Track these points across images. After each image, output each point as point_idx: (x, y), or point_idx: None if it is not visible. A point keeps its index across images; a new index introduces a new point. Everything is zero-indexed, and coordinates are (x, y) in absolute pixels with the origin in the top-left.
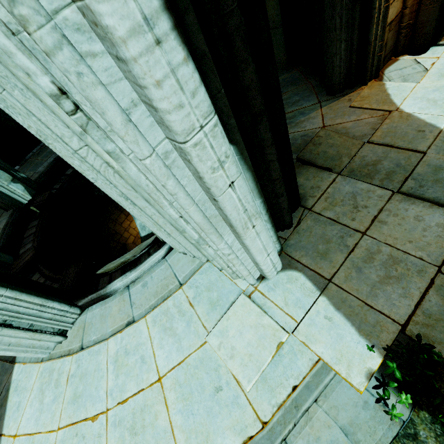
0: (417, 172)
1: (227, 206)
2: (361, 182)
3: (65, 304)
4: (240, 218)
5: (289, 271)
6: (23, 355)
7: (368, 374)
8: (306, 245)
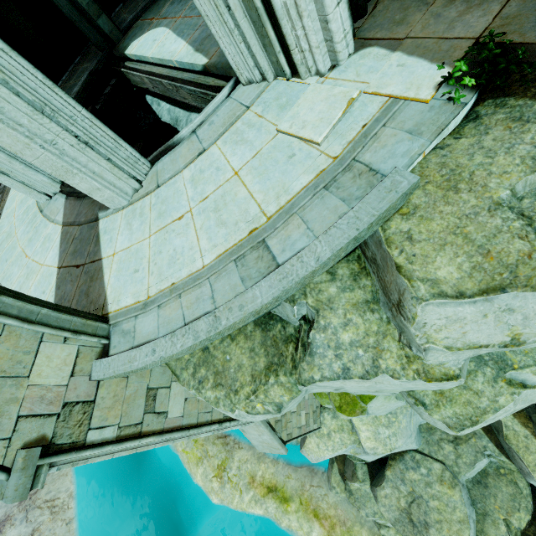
0: None
1: None
2: None
3: (136, 151)
4: None
5: (362, 51)
6: (106, 194)
7: (436, 86)
8: (381, 22)
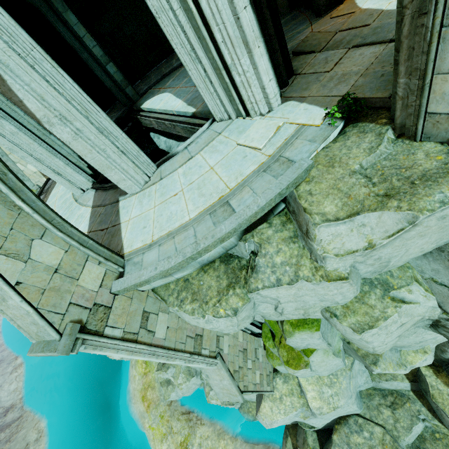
0: (364, 34)
1: (244, 22)
2: (331, 51)
3: (149, 158)
4: (251, 35)
5: (285, 103)
6: (128, 183)
7: (323, 118)
8: (296, 89)
